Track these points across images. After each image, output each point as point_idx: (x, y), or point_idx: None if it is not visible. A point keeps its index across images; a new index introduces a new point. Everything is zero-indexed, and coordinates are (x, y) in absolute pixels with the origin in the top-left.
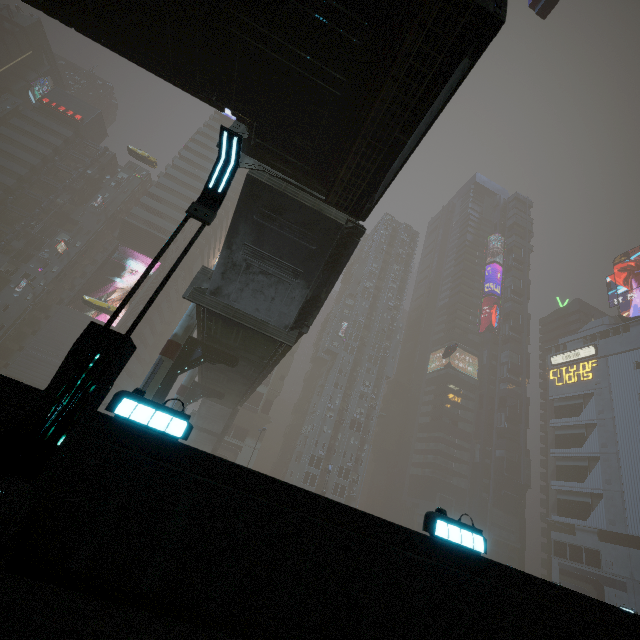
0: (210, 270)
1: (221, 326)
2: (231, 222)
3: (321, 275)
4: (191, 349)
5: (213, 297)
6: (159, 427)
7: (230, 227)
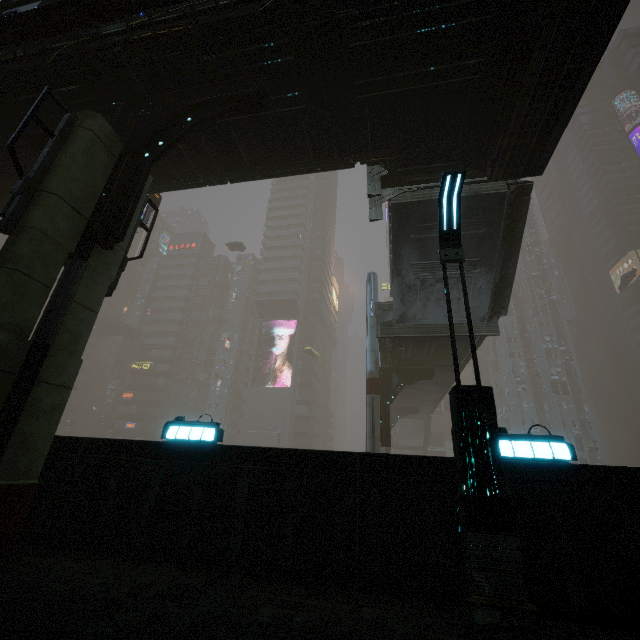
0: (383, 303)
1: (411, 347)
2: (392, 252)
3: (502, 252)
4: (387, 379)
5: (400, 325)
6: (546, 456)
7: (393, 257)
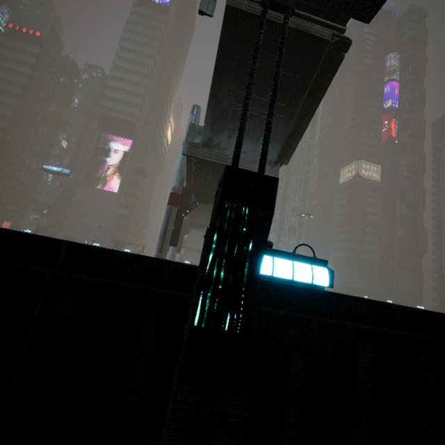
0: (196, 126)
1: (211, 173)
2: (215, 69)
3: (304, 105)
4: (187, 197)
5: (205, 149)
6: (305, 280)
7: (214, 75)
